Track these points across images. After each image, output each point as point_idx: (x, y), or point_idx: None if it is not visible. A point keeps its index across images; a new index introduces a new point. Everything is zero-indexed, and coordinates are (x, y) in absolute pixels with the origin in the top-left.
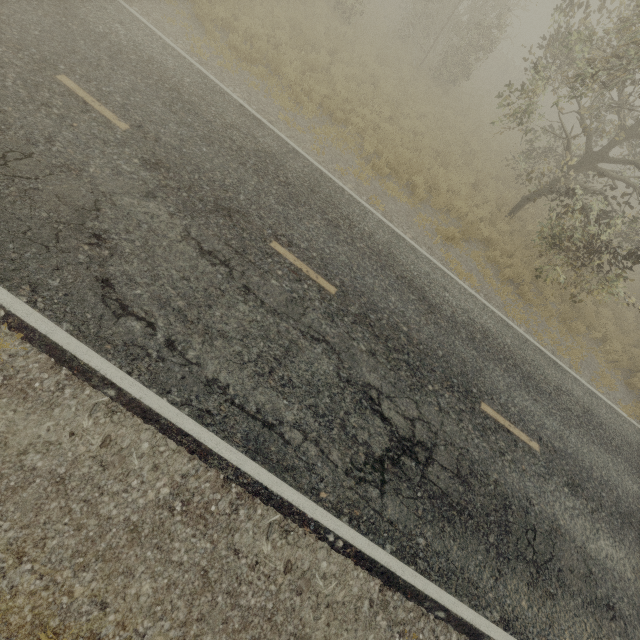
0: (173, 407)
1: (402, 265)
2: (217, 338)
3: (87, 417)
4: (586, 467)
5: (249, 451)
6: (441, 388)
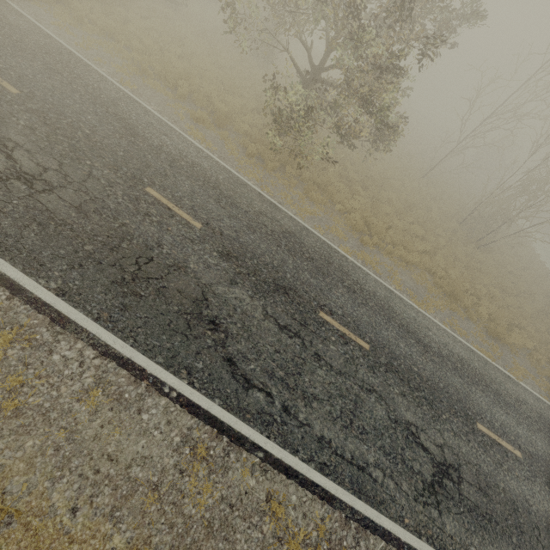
0: None
1: (122, 110)
2: None
3: None
4: (255, 253)
5: None
6: (103, 167)
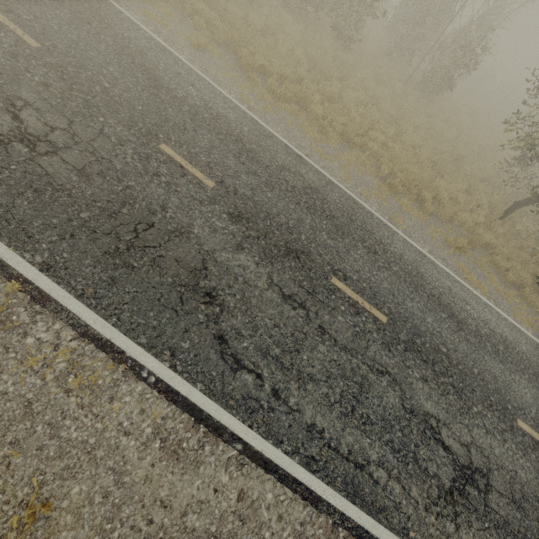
0: (286, 456)
1: (429, 283)
2: (308, 382)
3: (224, 472)
4: None
5: (349, 495)
6: (483, 408)
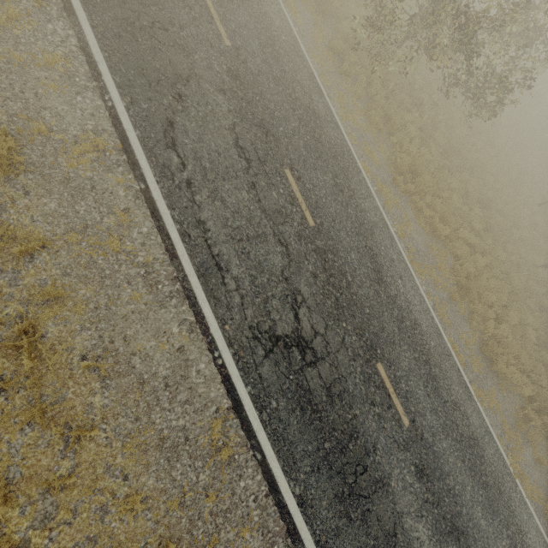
0: None
1: None
2: None
3: None
4: (264, 95)
5: None
6: None
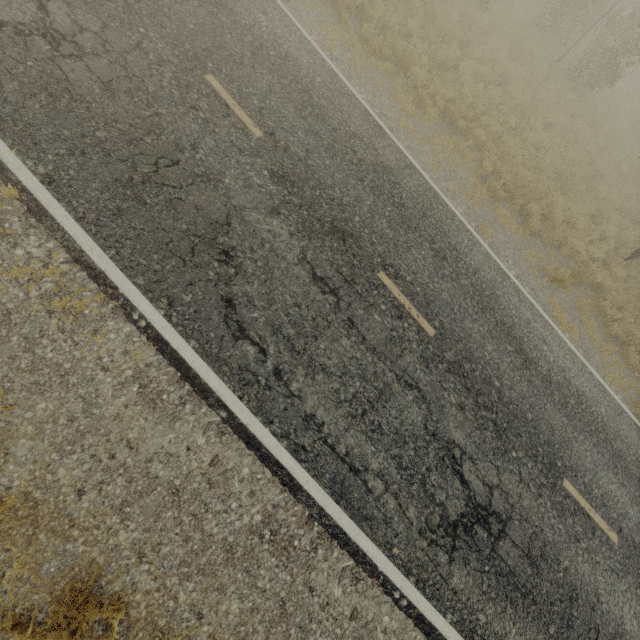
0: (274, 438)
1: (503, 309)
2: (319, 372)
3: (201, 434)
4: None
5: (334, 493)
6: (525, 456)
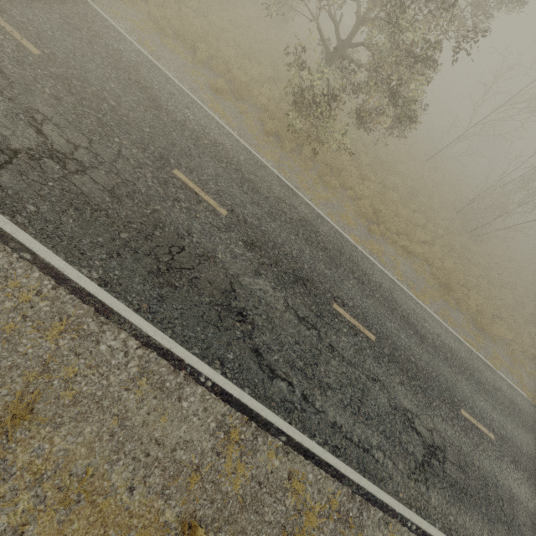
0: None
1: (143, 77)
2: None
3: None
4: (276, 242)
5: None
6: (131, 145)
